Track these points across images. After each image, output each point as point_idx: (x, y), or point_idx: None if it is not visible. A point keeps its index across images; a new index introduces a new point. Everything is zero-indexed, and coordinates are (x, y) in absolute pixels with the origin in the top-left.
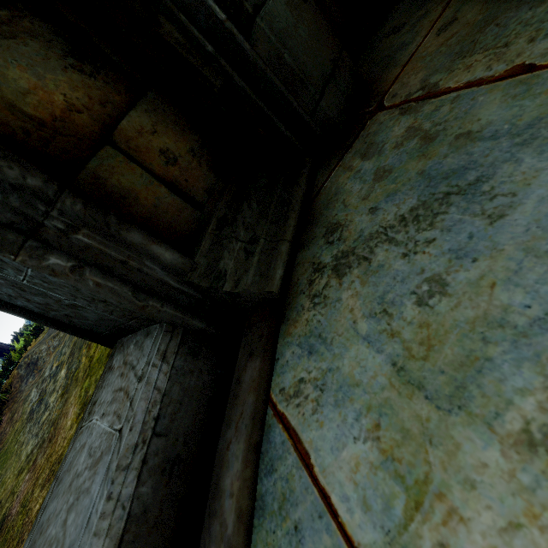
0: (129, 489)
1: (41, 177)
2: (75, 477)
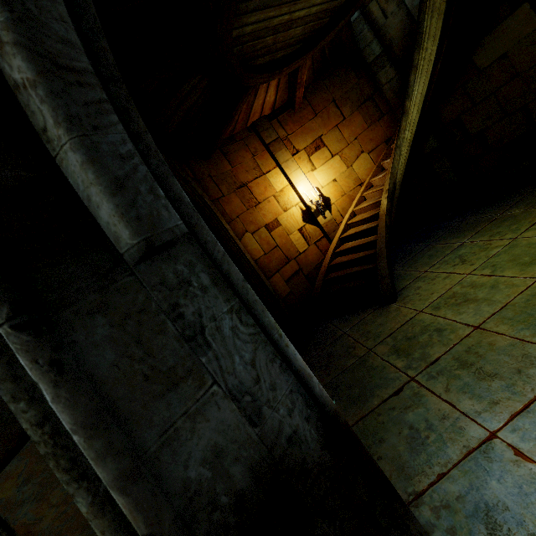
0: None
1: None
2: None
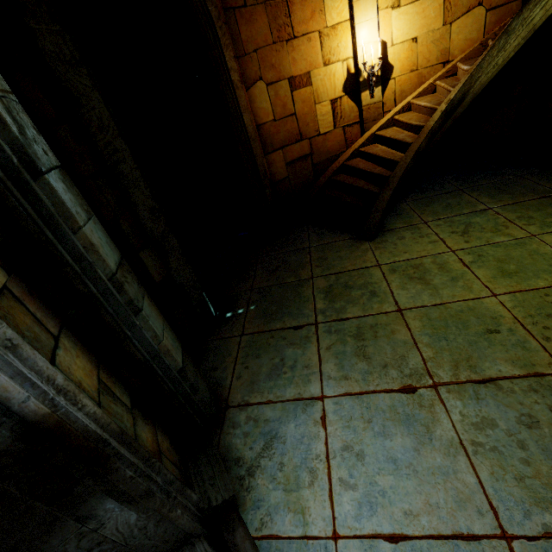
0: None
1: (172, 474)
2: None
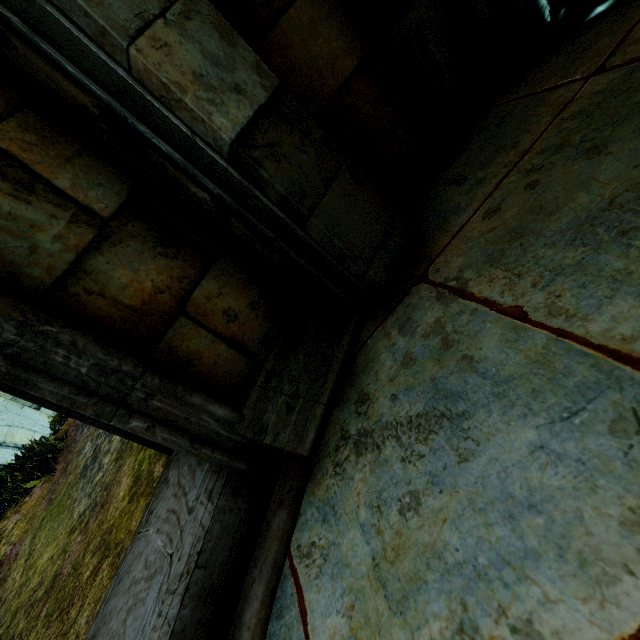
0: (174, 610)
1: (132, 364)
2: (134, 582)
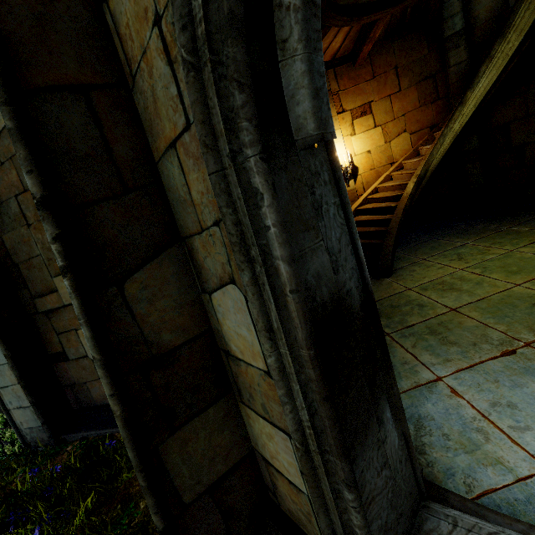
0: (512, 531)
1: None
2: None
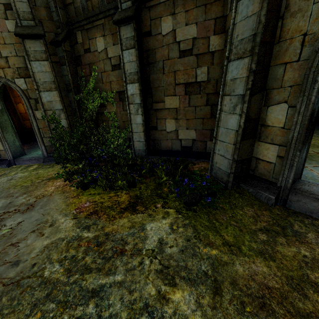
0: None
1: None
2: None
